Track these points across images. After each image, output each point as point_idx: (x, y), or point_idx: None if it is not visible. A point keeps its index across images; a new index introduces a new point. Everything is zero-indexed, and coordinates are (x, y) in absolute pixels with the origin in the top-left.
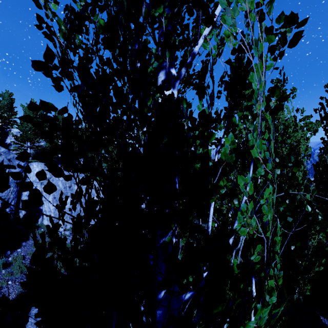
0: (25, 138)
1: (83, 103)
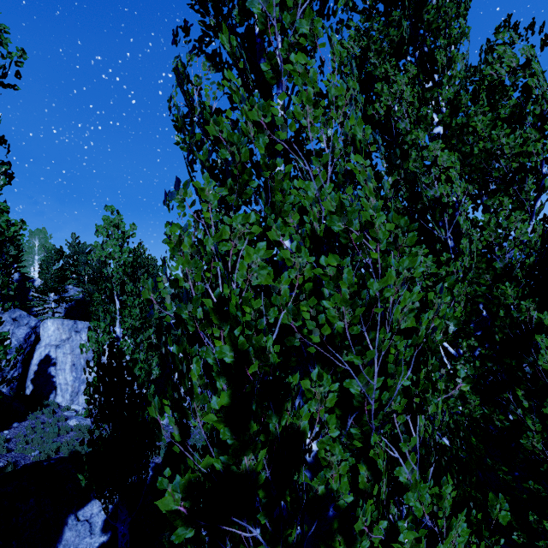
0: (46, 289)
1: None
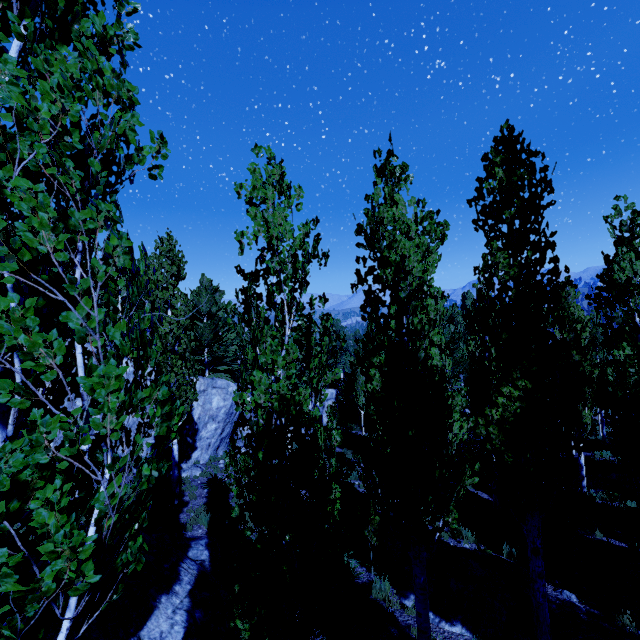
0: None
1: None
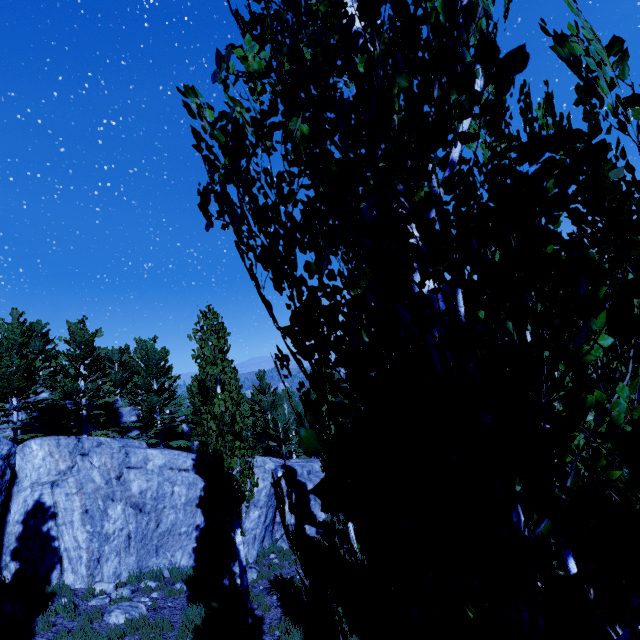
0: (7, 391)
1: (276, 277)
